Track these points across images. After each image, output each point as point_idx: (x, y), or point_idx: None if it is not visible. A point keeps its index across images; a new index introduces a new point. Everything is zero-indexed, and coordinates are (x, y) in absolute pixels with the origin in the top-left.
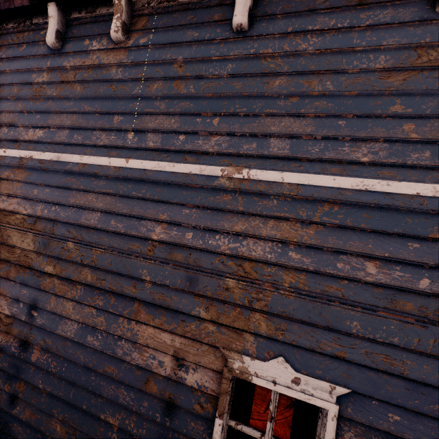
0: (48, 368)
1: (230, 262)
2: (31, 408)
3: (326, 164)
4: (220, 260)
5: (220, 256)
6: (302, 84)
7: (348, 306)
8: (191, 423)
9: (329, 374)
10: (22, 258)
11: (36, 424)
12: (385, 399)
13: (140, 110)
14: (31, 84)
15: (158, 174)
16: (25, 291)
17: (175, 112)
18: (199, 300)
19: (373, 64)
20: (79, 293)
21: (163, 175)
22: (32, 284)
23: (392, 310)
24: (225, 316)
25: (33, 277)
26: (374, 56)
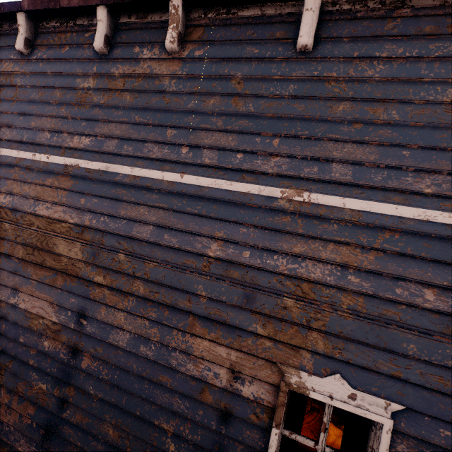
0: (99, 375)
1: (288, 282)
2: (81, 412)
3: (389, 193)
4: (278, 279)
5: (278, 276)
6: (367, 111)
7: (405, 330)
8: (246, 431)
9: (384, 391)
10: (69, 267)
11: (87, 428)
12: (437, 416)
13: (196, 125)
14: (75, 89)
15: (215, 191)
16: (73, 300)
17: (233, 129)
18: (255, 317)
19: (440, 97)
20: (131, 304)
21: (220, 193)
22: (81, 293)
23: (448, 335)
24: (282, 333)
25: (82, 286)
26: (442, 89)
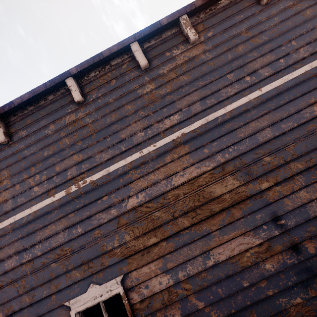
0: None
1: None
2: None
3: None
4: None
5: None
6: None
7: None
8: None
9: None
10: (235, 197)
11: None
12: None
13: (243, 63)
14: (140, 97)
15: (287, 84)
16: (259, 215)
17: (266, 52)
18: None
19: None
20: (302, 180)
21: (290, 83)
22: (261, 205)
23: None
24: None
25: (257, 201)
26: None
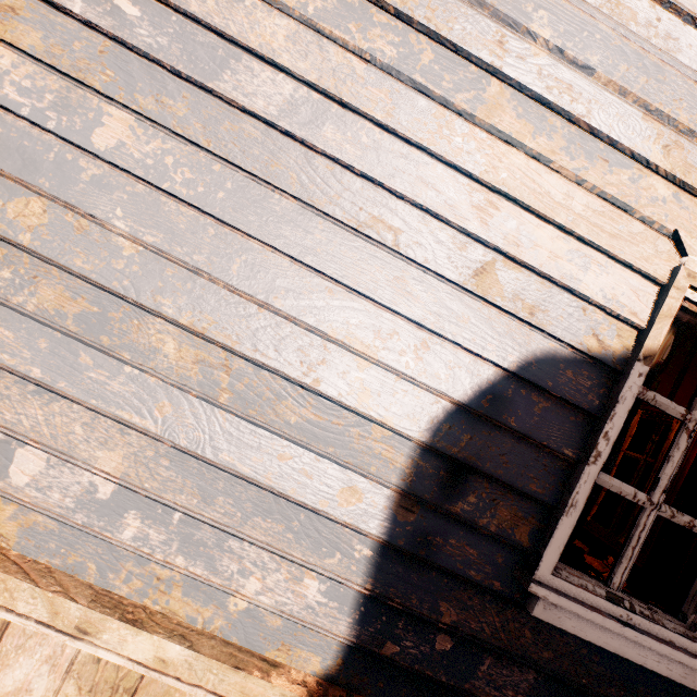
0: (160, 178)
1: None
2: (62, 283)
3: None
4: None
5: None
6: None
7: None
8: (565, 372)
9: None
10: None
11: (79, 328)
12: None
13: None
14: None
15: None
16: None
17: None
18: (651, 127)
19: None
20: (321, 1)
21: None
22: None
23: None
24: None
25: None
26: None
